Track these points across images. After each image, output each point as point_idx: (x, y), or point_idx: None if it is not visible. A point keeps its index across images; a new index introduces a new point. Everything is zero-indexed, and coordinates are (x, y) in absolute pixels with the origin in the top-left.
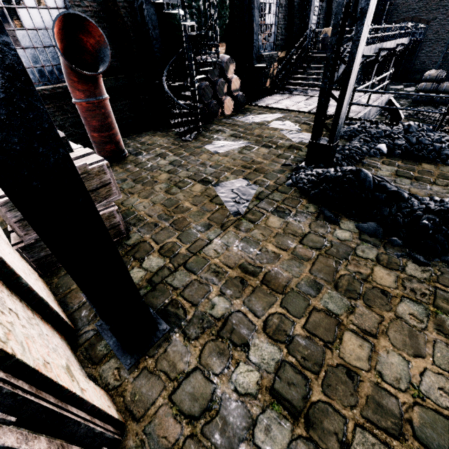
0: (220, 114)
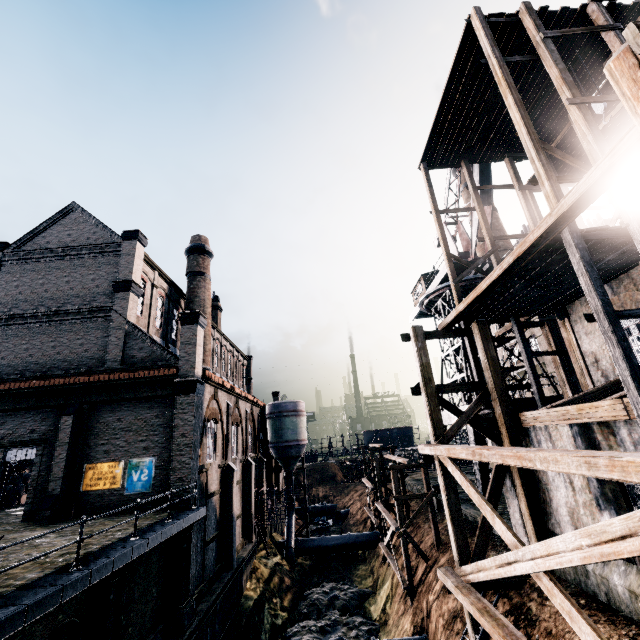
0: (17, 504)
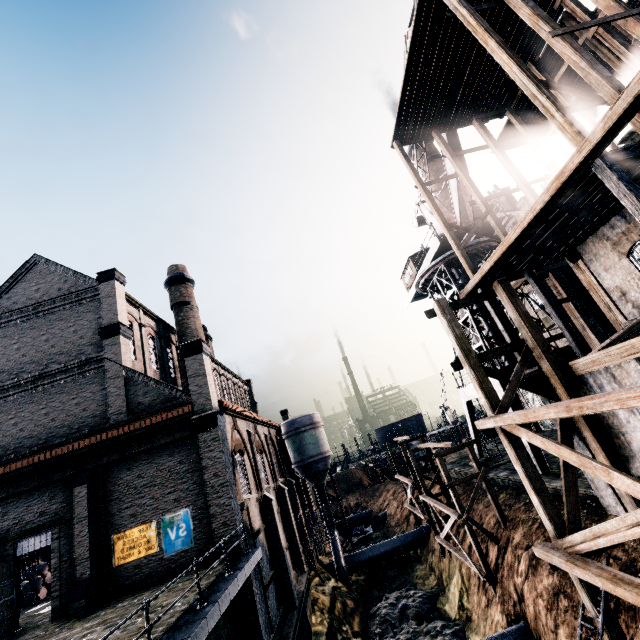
0: (36, 601)
